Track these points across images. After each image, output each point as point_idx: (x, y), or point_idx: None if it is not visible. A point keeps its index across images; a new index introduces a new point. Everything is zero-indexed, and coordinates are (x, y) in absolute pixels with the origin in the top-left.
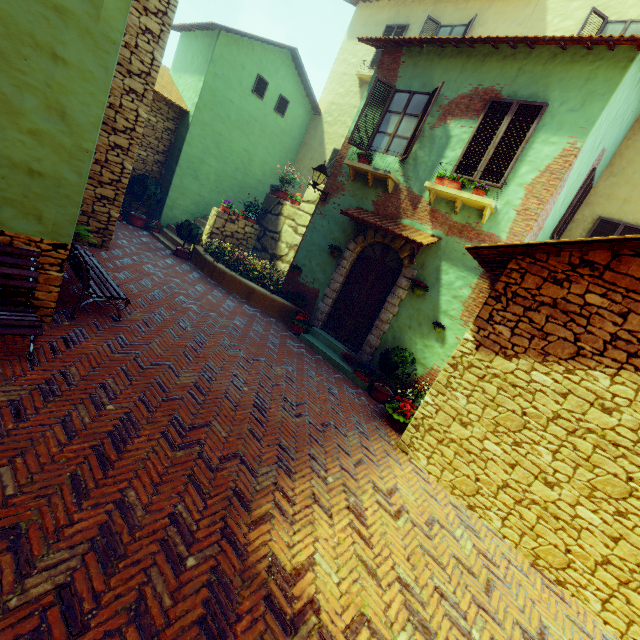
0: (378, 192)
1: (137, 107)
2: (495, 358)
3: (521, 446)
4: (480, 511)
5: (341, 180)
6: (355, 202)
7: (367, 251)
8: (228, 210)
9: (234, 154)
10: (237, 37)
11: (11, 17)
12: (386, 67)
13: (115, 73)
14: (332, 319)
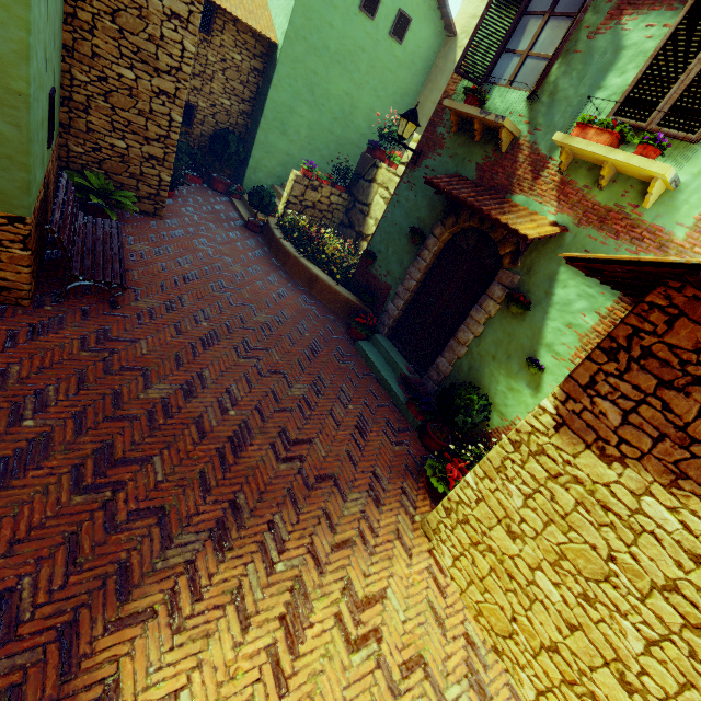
0: (487, 150)
1: (182, 38)
2: (583, 452)
3: (593, 605)
4: (508, 663)
5: (440, 132)
6: (453, 166)
7: (458, 239)
8: (309, 174)
9: (332, 100)
10: None
11: None
12: None
13: None
14: (401, 327)
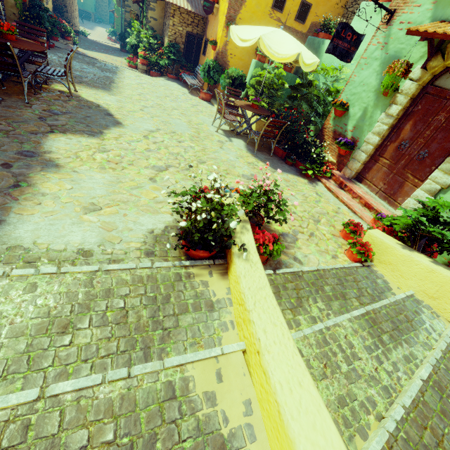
0: None
1: None
2: None
3: None
4: None
5: None
6: None
7: None
8: None
9: None
10: None
11: None
12: None
13: None
14: None
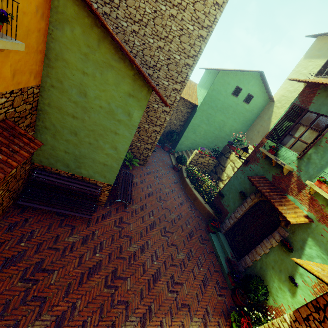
0: (277, 171)
1: (166, 116)
2: None
3: None
4: None
5: (258, 155)
6: (262, 171)
7: (261, 203)
8: (201, 152)
9: (215, 122)
10: (228, 71)
11: (105, 125)
12: (305, 95)
13: (160, 106)
14: (231, 232)
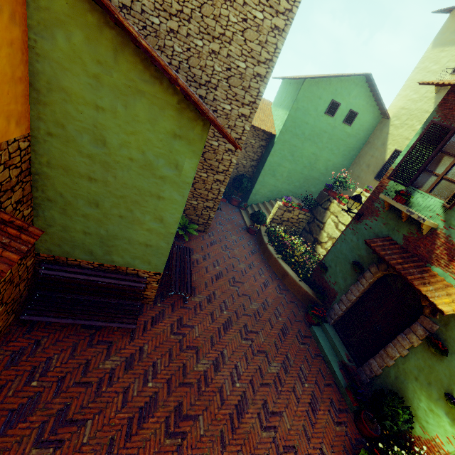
0: (411, 229)
1: (231, 158)
2: None
3: None
4: None
5: (377, 206)
6: (385, 230)
7: (388, 278)
8: (287, 204)
9: (304, 157)
10: (318, 79)
11: (142, 187)
12: (448, 106)
13: (221, 143)
14: (343, 322)
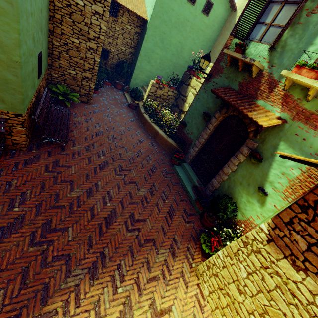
0: (245, 75)
1: (100, 23)
2: (282, 259)
3: None
4: None
5: (222, 65)
6: (227, 82)
7: (227, 120)
8: (158, 82)
9: (172, 45)
10: None
11: None
12: None
13: (87, 3)
14: (196, 160)
